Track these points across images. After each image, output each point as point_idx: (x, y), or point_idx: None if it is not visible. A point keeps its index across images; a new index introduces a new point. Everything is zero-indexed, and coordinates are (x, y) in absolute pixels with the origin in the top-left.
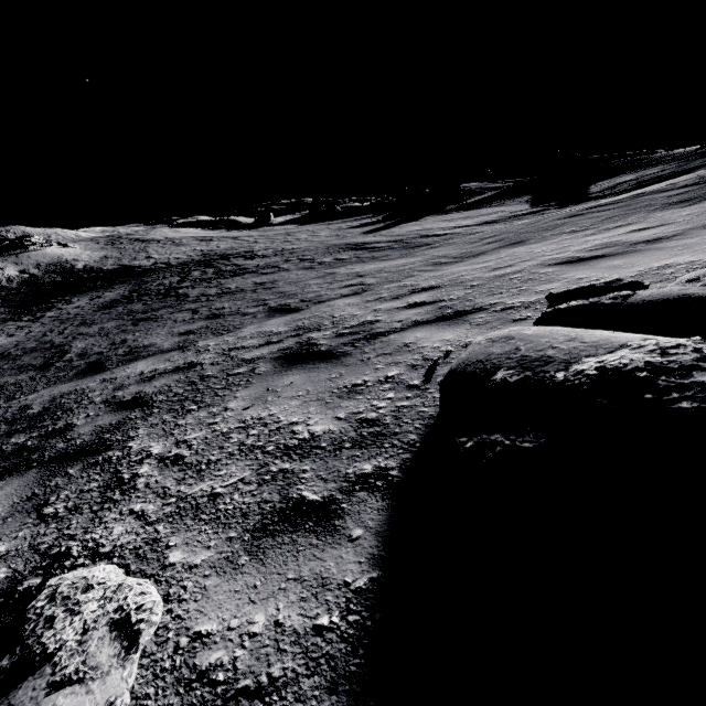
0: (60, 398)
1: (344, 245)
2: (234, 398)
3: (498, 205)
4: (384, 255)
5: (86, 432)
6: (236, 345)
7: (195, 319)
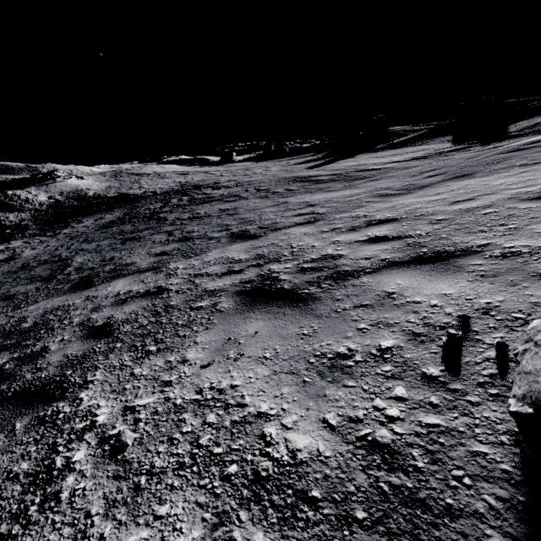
0: (49, 313)
1: (293, 178)
2: (193, 344)
3: (422, 144)
4: (328, 186)
5: (53, 363)
6: (201, 271)
7: (170, 241)
